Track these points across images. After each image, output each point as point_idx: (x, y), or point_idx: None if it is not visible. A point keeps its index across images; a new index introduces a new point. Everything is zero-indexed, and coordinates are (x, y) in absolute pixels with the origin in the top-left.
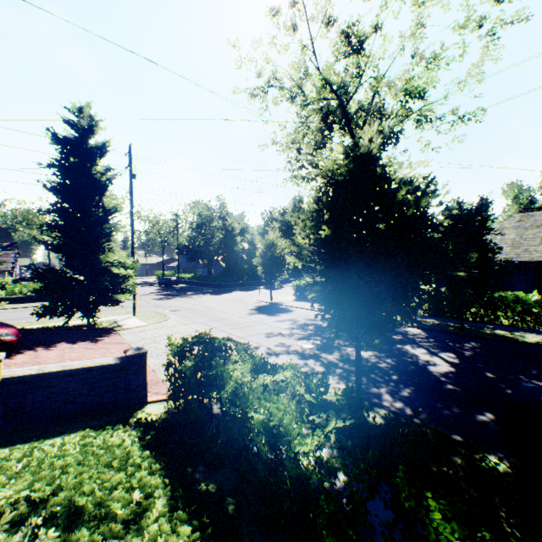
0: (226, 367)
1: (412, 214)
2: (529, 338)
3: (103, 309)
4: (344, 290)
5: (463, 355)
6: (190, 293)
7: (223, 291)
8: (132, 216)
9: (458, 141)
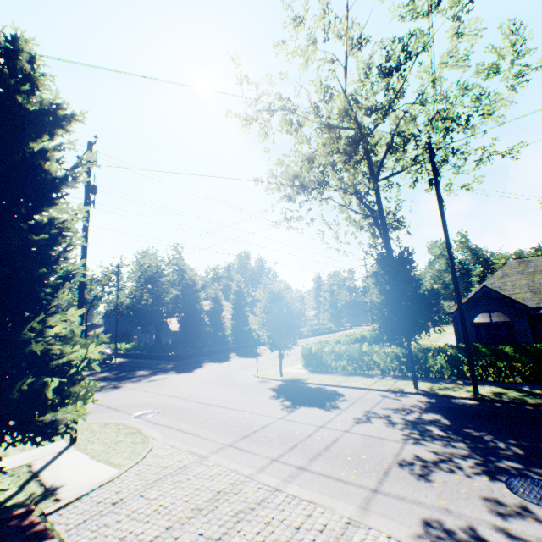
0: None
1: None
2: None
3: None
4: None
5: None
6: (143, 372)
7: (188, 365)
8: (84, 251)
9: (477, 182)
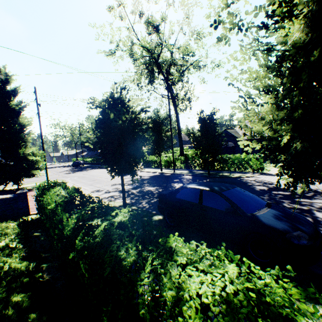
0: (50, 190)
1: (117, 123)
2: (235, 175)
3: (32, 181)
4: (105, 156)
5: None
6: (88, 169)
7: None
8: (40, 127)
9: (218, 77)
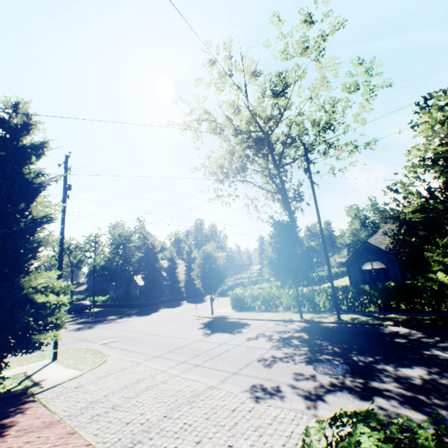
0: None
1: None
2: None
3: None
4: None
5: None
6: (112, 317)
7: (148, 311)
8: (63, 229)
9: (353, 165)
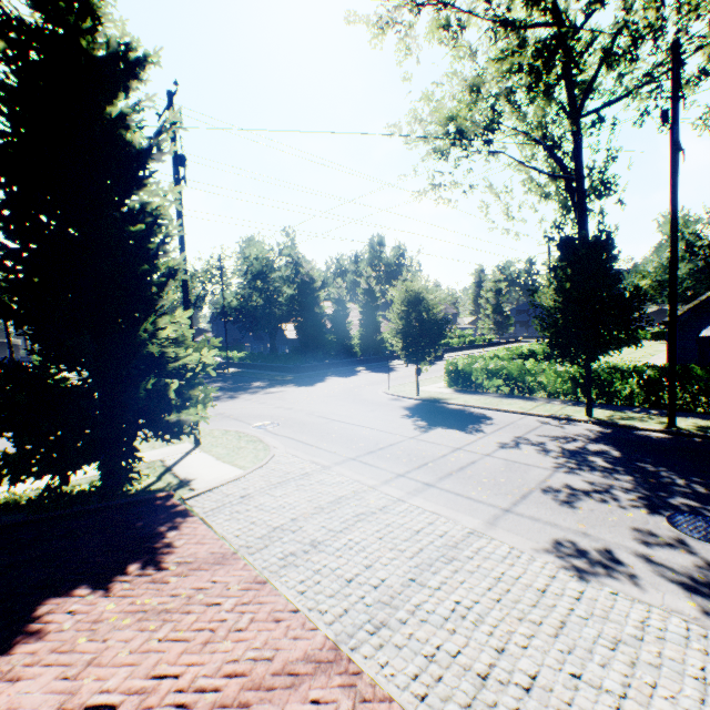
0: None
1: None
2: None
3: None
4: None
5: None
6: (259, 384)
7: (309, 379)
8: (182, 243)
9: None
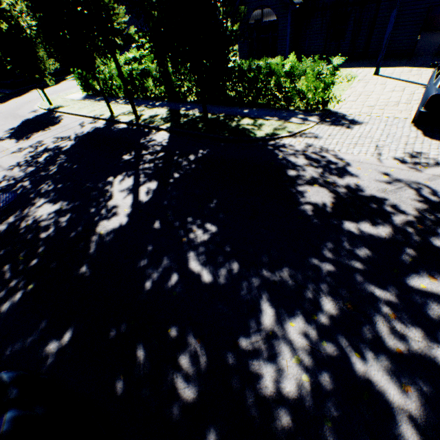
0: None
1: None
2: (265, 129)
3: None
4: None
5: (167, 183)
6: None
7: (15, 95)
8: None
9: None
